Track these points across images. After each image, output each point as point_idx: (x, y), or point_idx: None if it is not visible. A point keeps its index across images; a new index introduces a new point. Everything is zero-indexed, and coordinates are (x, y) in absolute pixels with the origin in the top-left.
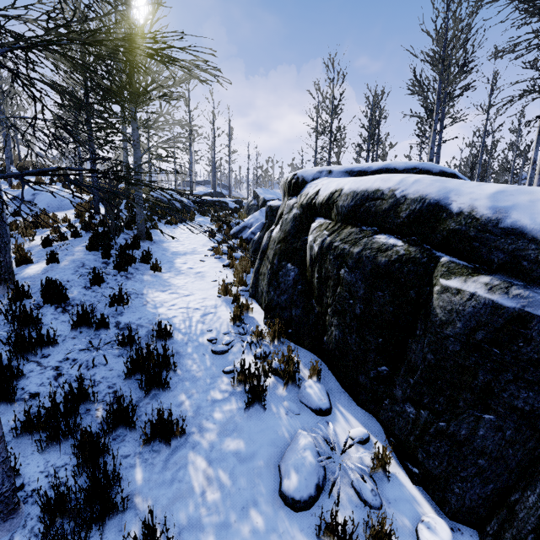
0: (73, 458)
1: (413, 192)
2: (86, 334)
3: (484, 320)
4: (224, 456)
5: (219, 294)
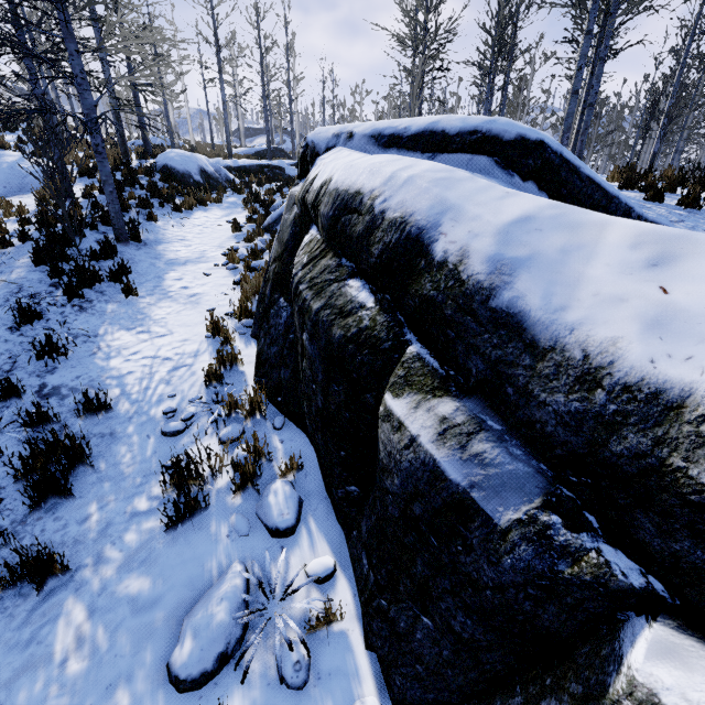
0: None
1: (396, 206)
2: None
3: (422, 489)
4: (115, 604)
5: (209, 332)
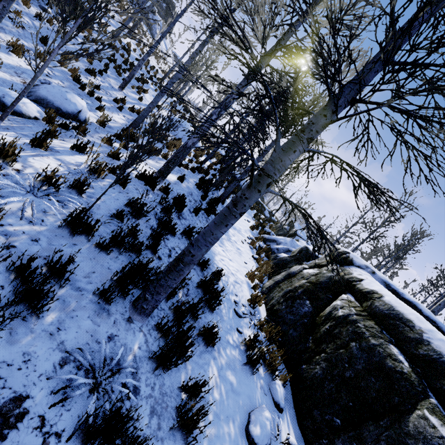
0: (167, 309)
1: (437, 345)
2: (184, 241)
3: None
4: (226, 379)
5: (246, 275)
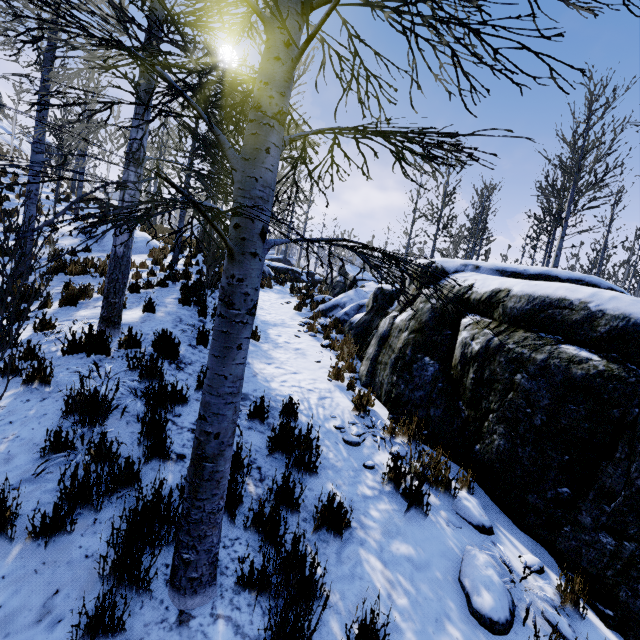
0: (243, 533)
1: (613, 309)
2: None
3: None
4: (398, 560)
5: (329, 377)
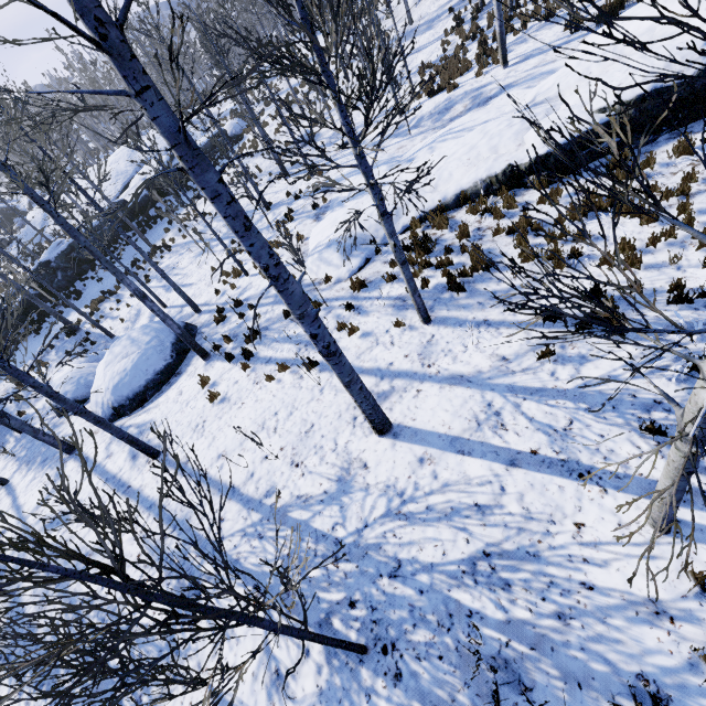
0: None
1: None
2: None
3: None
4: None
5: None
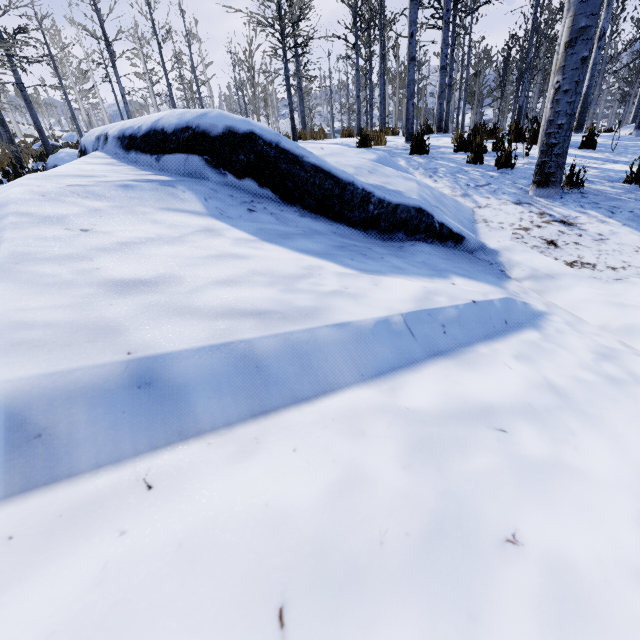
0: None
1: None
2: None
3: None
4: None
5: None
